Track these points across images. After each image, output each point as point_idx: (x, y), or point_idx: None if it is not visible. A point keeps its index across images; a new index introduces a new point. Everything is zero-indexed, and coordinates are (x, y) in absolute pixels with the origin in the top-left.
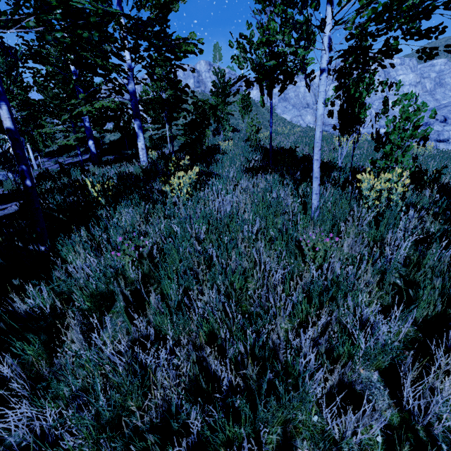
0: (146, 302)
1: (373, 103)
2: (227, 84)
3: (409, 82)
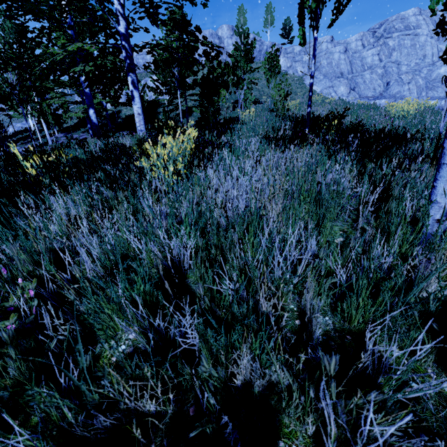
0: None
1: (420, 71)
2: (251, 46)
3: None
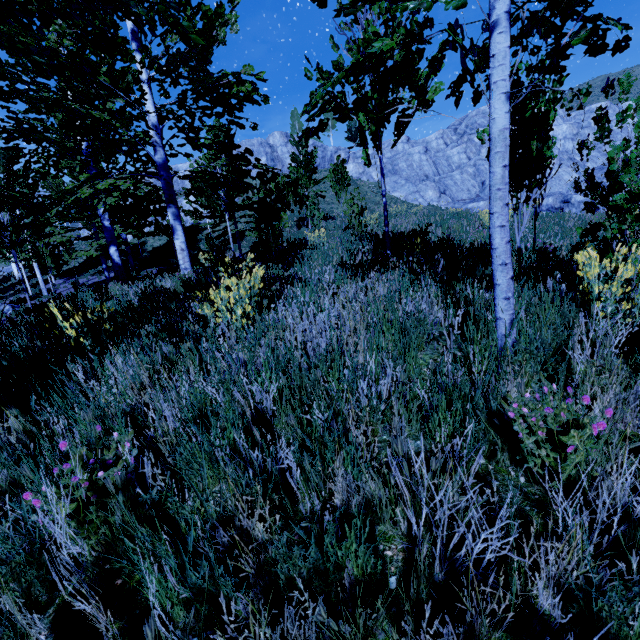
0: (110, 635)
1: None
2: (311, 156)
3: (562, 136)
